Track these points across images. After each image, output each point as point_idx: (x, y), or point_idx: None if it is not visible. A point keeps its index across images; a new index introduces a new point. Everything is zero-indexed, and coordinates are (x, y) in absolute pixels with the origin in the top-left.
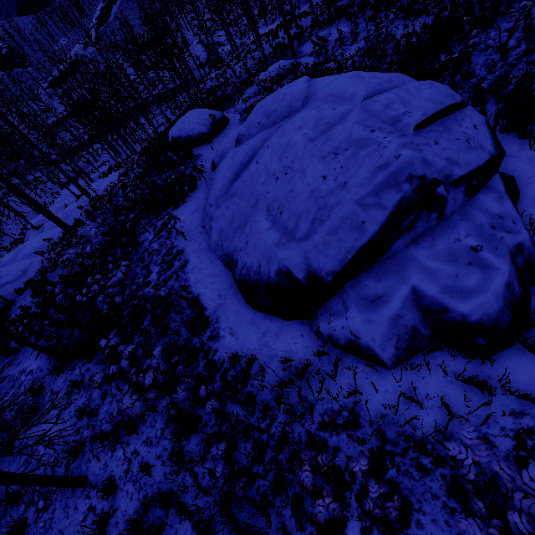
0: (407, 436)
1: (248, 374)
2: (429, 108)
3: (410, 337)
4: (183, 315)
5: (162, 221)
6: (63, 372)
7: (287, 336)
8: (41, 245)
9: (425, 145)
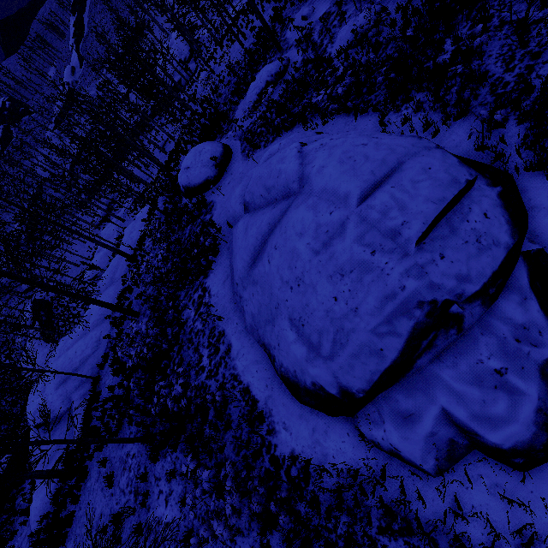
0: (458, 547)
1: (308, 473)
2: (429, 212)
3: (447, 451)
4: (240, 408)
5: (198, 294)
6: (159, 459)
7: (334, 434)
8: (103, 311)
9: (430, 263)
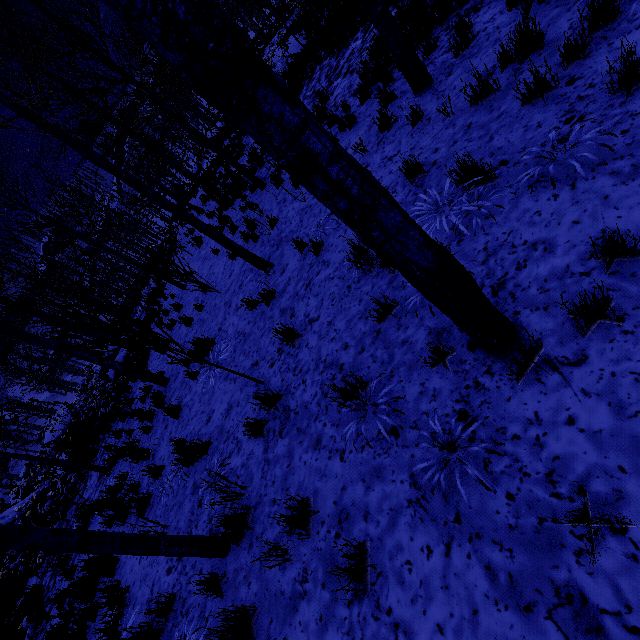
0: None
1: None
2: None
3: None
4: None
5: None
6: None
7: None
8: None
9: None
